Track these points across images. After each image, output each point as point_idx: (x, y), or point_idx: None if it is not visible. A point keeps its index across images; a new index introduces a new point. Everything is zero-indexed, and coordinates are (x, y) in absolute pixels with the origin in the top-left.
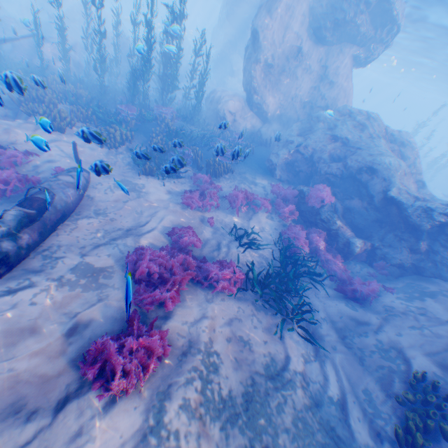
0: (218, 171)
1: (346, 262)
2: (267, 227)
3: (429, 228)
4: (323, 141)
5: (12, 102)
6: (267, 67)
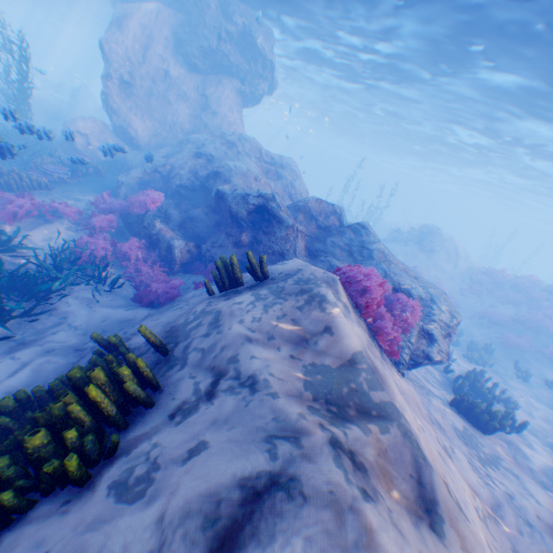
0: (13, 181)
1: (176, 276)
2: (62, 238)
3: (248, 214)
4: (187, 159)
5: None
6: (128, 86)
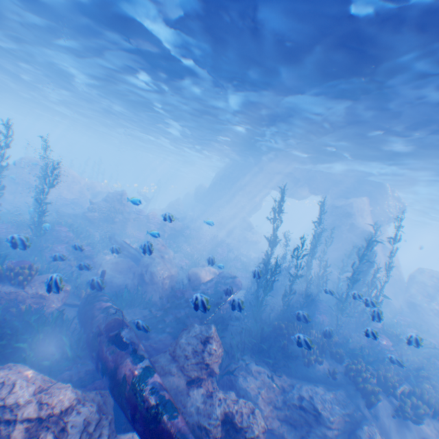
0: None
1: None
2: None
3: None
4: None
5: (340, 401)
6: None
